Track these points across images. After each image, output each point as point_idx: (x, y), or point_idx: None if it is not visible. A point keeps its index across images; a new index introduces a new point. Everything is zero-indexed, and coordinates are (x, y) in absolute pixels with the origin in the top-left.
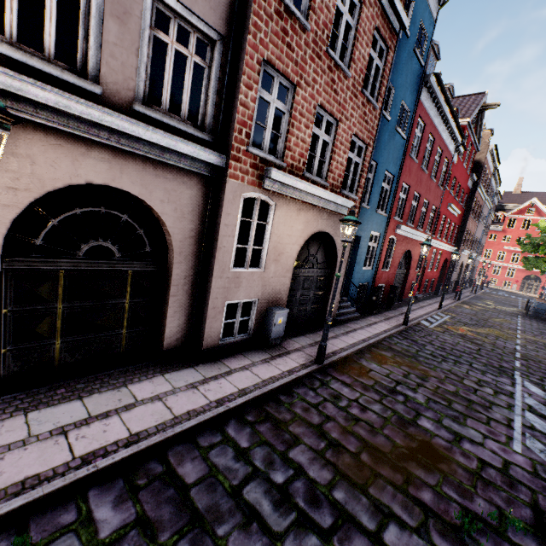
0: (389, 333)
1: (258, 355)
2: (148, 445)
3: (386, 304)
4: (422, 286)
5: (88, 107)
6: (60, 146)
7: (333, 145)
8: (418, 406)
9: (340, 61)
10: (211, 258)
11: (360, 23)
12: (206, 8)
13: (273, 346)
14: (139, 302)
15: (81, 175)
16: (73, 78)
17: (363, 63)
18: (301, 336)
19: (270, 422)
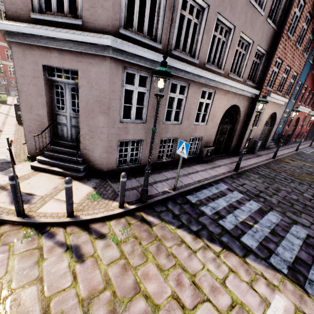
0: (291, 153)
1: (252, 155)
2: (250, 168)
3: (284, 142)
4: (299, 135)
5: (242, 86)
6: (232, 96)
7: (287, 78)
8: (311, 171)
9: (298, 46)
10: (247, 123)
11: (309, 26)
12: (266, 46)
13: (254, 153)
14: (227, 136)
15: (233, 103)
16: (240, 79)
17: (305, 41)
18: (260, 151)
19: (270, 169)
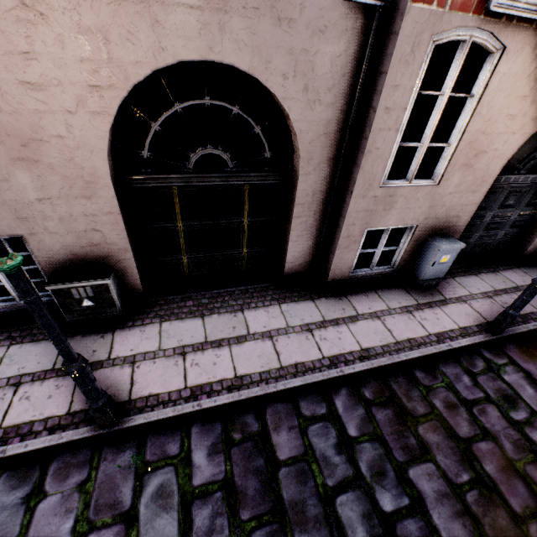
0: None
1: (397, 298)
2: (247, 397)
3: None
4: None
5: None
6: None
7: None
8: None
9: None
10: (352, 168)
11: None
12: None
13: (423, 288)
14: (258, 221)
15: (167, 48)
16: None
17: None
18: (472, 276)
19: (392, 409)
